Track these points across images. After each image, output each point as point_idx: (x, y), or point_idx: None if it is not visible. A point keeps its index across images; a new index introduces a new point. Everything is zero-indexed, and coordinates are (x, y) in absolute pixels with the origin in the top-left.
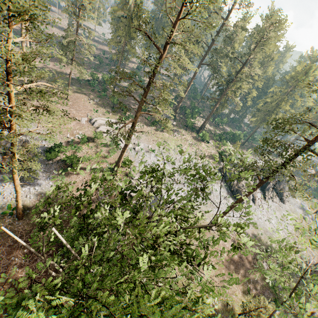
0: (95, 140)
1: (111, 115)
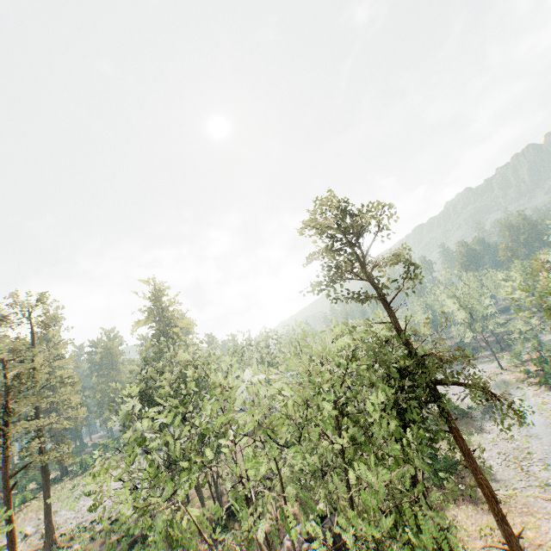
0: None
1: None
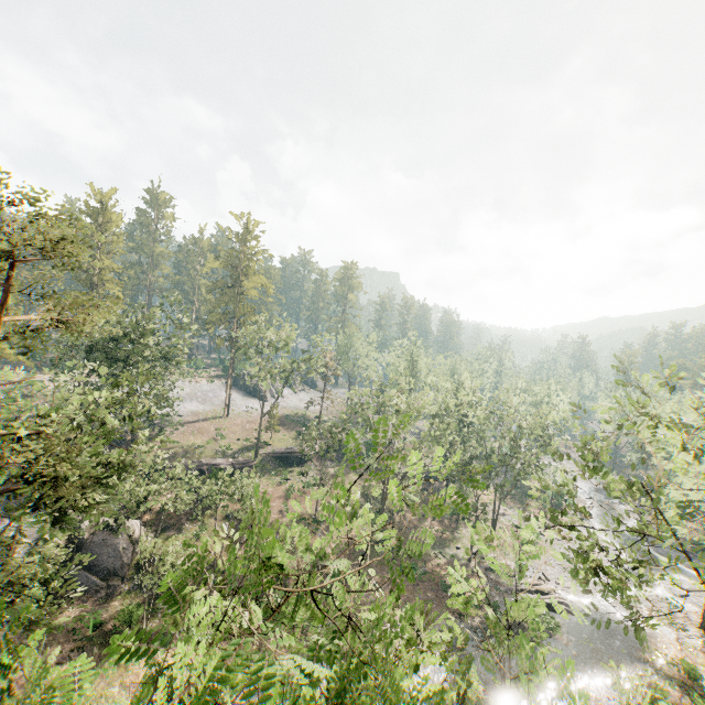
0: (35, 395)
1: (42, 374)
